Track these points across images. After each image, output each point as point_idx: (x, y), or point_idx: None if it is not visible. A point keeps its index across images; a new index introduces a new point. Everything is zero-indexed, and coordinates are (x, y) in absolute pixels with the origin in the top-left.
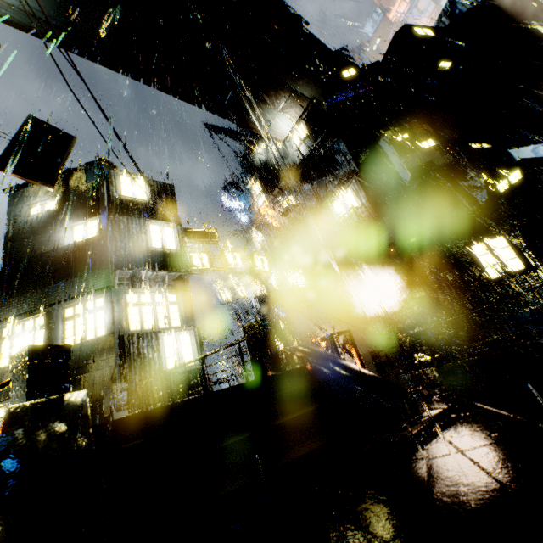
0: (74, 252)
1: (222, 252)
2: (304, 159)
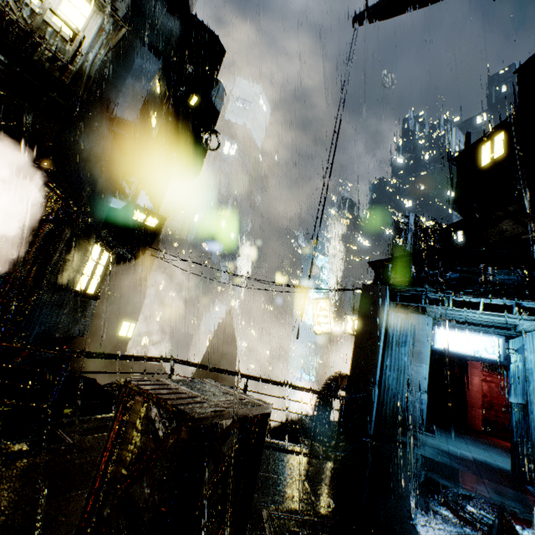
0: None
1: None
2: None
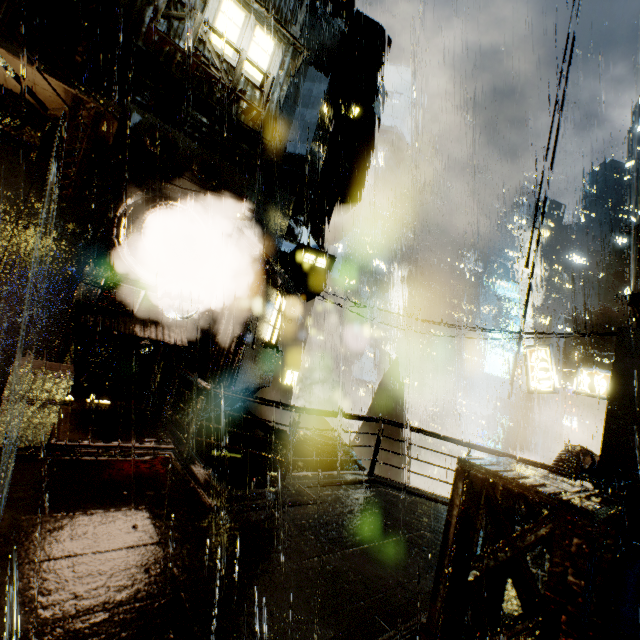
0: None
1: None
2: None
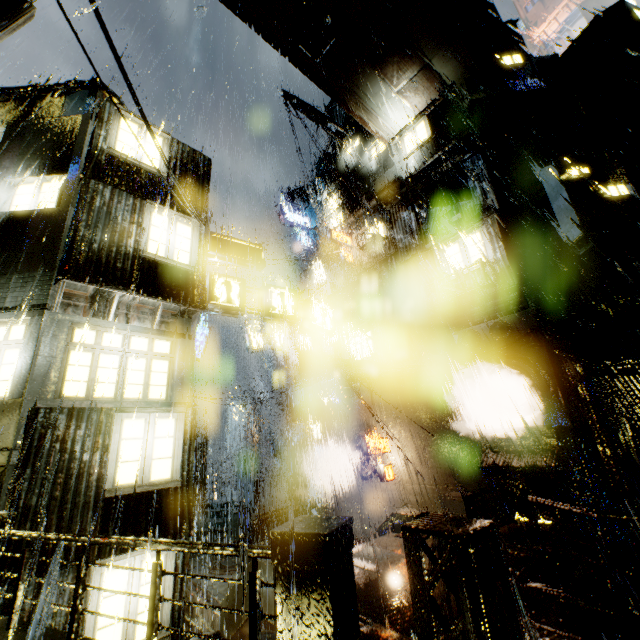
0: (1, 228)
1: (265, 285)
2: (414, 174)
